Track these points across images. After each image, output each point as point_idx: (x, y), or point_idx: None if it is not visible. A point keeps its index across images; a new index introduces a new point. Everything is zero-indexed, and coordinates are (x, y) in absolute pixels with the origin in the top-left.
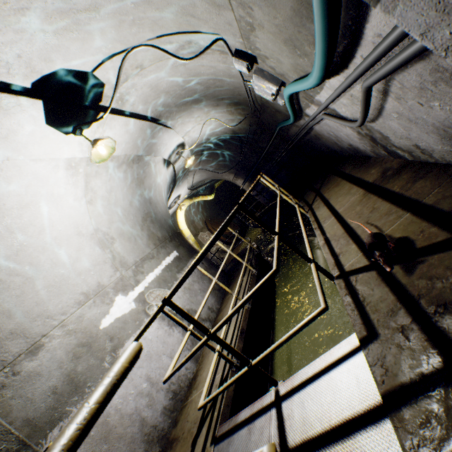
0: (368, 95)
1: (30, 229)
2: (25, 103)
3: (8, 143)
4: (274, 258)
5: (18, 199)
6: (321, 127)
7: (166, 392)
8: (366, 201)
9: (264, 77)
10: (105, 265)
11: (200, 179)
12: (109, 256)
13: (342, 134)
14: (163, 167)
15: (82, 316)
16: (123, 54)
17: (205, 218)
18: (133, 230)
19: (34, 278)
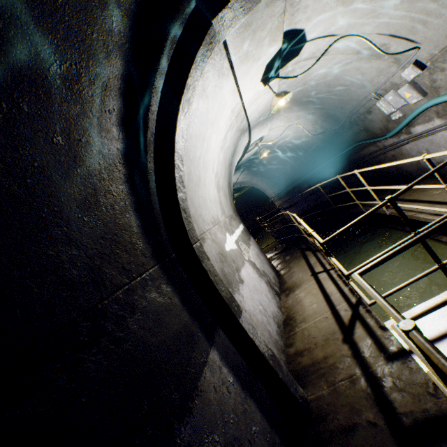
0: None
1: (205, 145)
2: (278, 42)
3: (249, 66)
4: None
5: (213, 115)
6: (416, 145)
7: (273, 320)
8: None
9: (415, 88)
10: (218, 205)
11: (240, 180)
12: (219, 200)
13: (443, 150)
14: (242, 151)
15: (216, 234)
16: (335, 38)
17: None
18: (225, 190)
19: (198, 185)
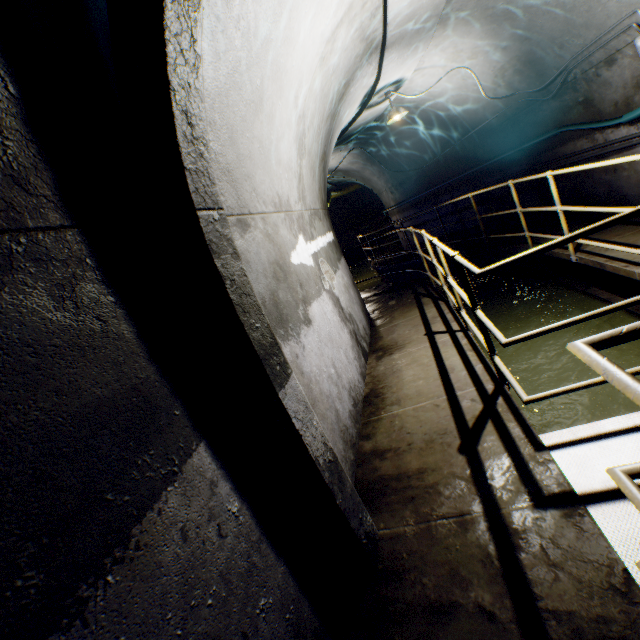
0: None
1: (285, 19)
2: None
3: None
4: None
5: None
6: None
7: (348, 394)
8: None
9: None
10: (294, 180)
11: (345, 165)
12: (297, 171)
13: None
14: (360, 101)
15: (277, 227)
16: None
17: None
18: (315, 161)
19: (256, 111)
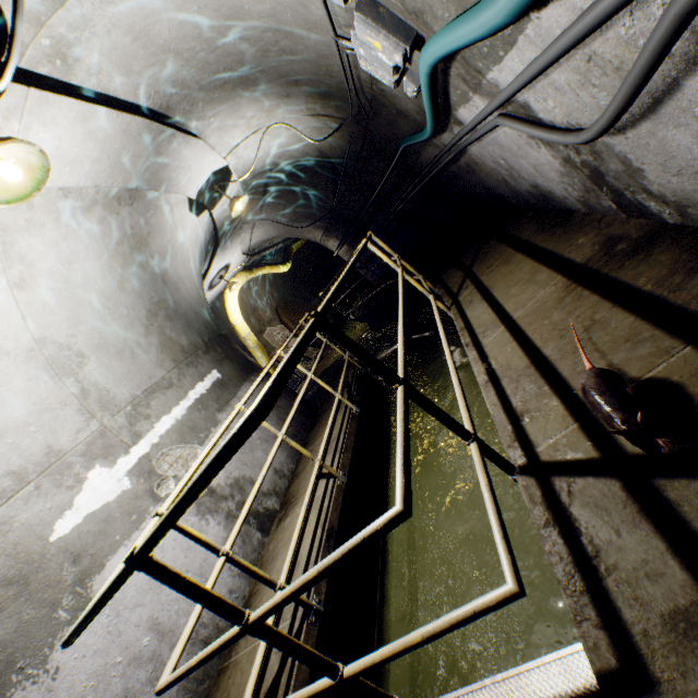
0: (679, 33)
1: None
2: None
3: None
4: (397, 464)
5: None
6: (484, 148)
7: (190, 645)
8: (575, 303)
9: (379, 20)
10: (65, 411)
11: (264, 236)
12: (73, 392)
13: (525, 163)
14: (189, 213)
15: (9, 522)
16: None
17: (276, 303)
18: (129, 336)
19: None
